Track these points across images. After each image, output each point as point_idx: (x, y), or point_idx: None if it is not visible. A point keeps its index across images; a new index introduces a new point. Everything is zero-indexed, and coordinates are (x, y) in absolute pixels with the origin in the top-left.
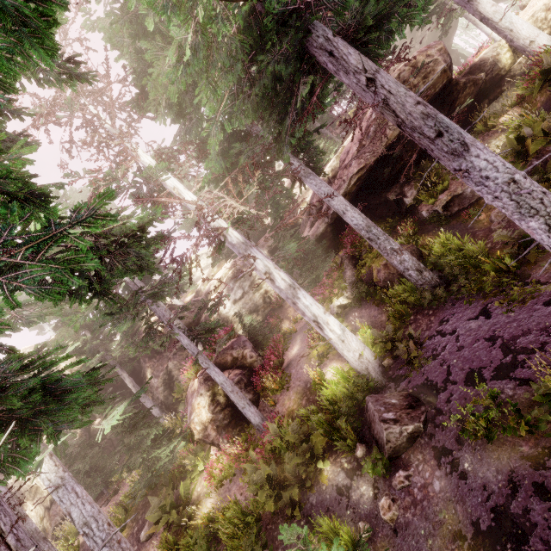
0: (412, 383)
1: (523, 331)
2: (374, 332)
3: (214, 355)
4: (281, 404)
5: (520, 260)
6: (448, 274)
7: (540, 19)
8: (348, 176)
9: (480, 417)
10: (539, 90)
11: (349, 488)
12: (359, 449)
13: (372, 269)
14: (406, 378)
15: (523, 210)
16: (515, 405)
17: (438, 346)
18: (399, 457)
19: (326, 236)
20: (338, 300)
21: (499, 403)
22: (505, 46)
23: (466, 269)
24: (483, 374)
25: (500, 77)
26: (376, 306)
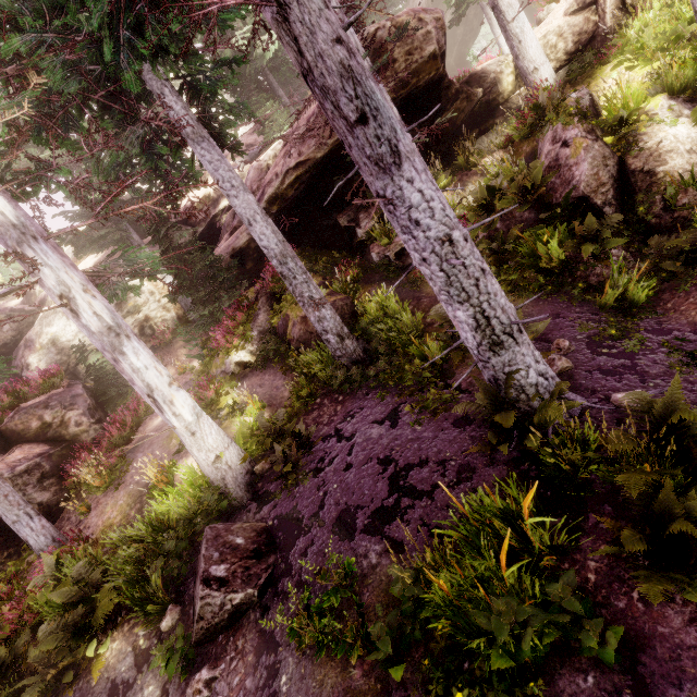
0: (277, 510)
1: (421, 460)
2: (261, 416)
3: (8, 414)
4: (99, 511)
5: (451, 350)
6: (373, 348)
7: (550, 44)
8: (282, 168)
9: (315, 615)
10: (528, 137)
11: (129, 688)
12: (166, 618)
13: (289, 318)
14: (274, 499)
15: (452, 290)
16: (360, 605)
17: (328, 455)
18: (215, 639)
19: (248, 254)
20: (239, 355)
21: (354, 580)
22: (511, 66)
23: (395, 346)
24: (357, 518)
25: (497, 105)
26: (283, 373)
